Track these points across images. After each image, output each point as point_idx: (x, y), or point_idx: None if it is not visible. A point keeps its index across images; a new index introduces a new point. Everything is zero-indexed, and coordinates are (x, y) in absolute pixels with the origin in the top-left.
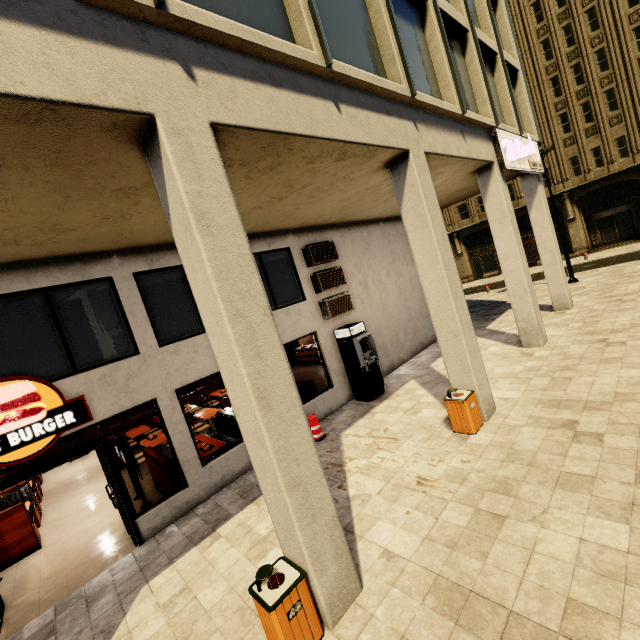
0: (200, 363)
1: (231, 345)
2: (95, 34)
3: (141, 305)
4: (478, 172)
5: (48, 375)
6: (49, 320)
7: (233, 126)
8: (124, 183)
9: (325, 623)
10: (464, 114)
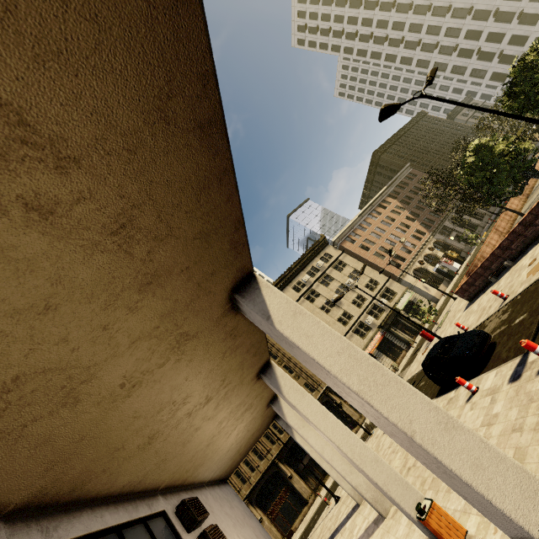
0: None
1: (371, 360)
2: None
3: None
4: (271, 402)
5: None
6: None
7: None
8: (191, 326)
9: None
10: None
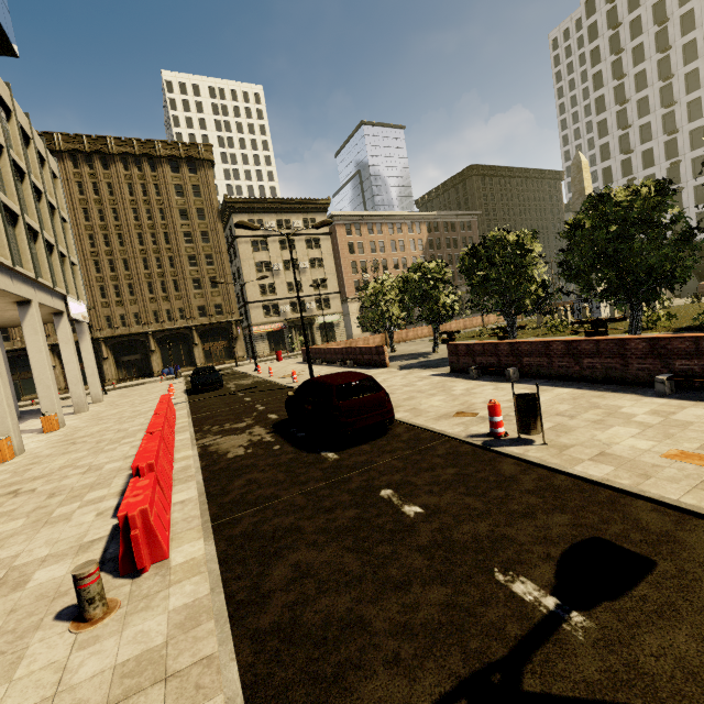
0: None
1: None
2: None
3: None
4: (55, 314)
5: None
6: None
7: None
8: None
9: (15, 456)
10: (54, 288)
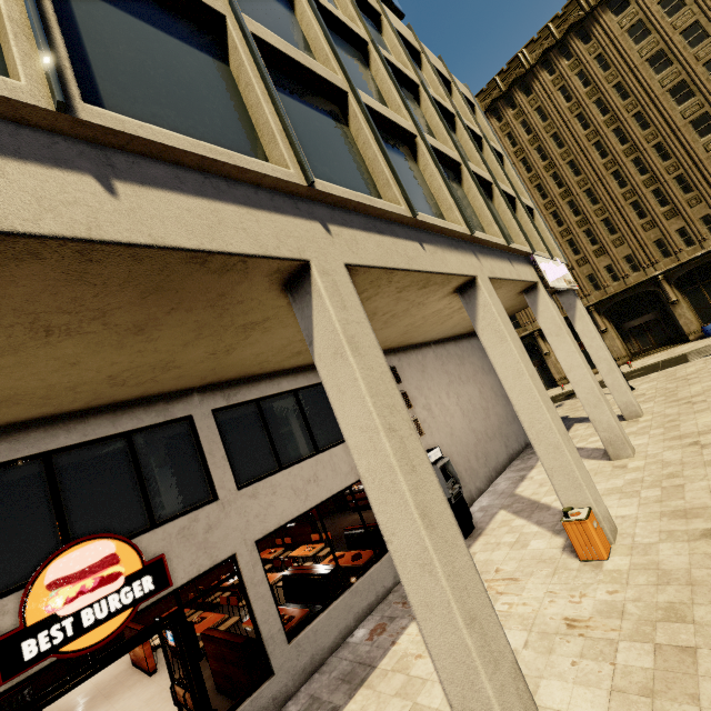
0: (279, 507)
1: (389, 460)
2: (269, 206)
3: (219, 444)
4: (525, 292)
5: (125, 532)
6: (130, 466)
7: (359, 266)
8: (250, 319)
9: None
10: (508, 245)
